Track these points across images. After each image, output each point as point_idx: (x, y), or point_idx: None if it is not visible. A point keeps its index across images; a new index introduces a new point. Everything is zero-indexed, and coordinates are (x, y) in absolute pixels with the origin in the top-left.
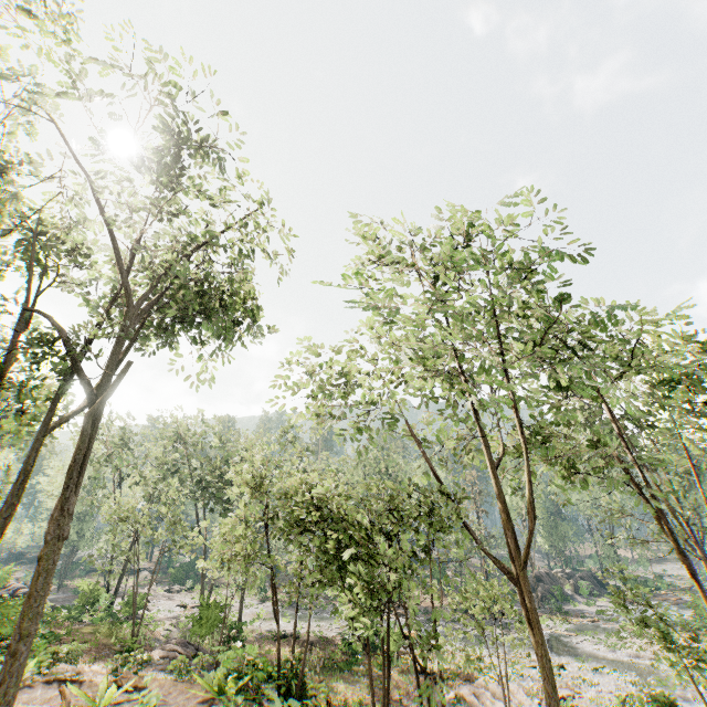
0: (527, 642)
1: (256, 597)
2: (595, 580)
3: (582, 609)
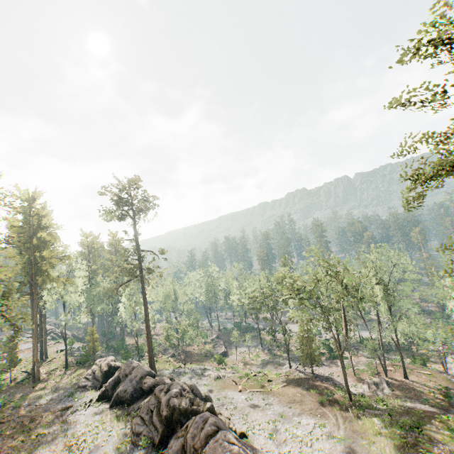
0: None
1: None
2: None
3: None
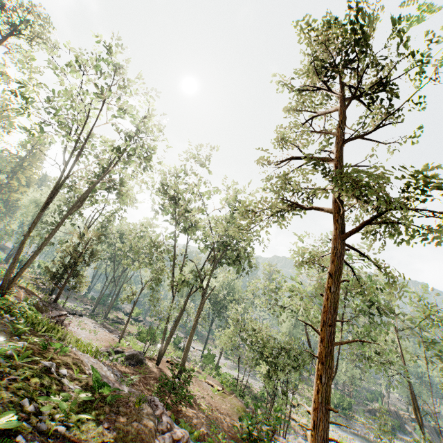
0: (358, 435)
1: (224, 356)
2: (435, 431)
3: (412, 440)
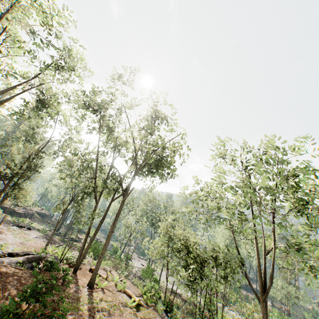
0: None
1: (169, 272)
2: None
3: None
